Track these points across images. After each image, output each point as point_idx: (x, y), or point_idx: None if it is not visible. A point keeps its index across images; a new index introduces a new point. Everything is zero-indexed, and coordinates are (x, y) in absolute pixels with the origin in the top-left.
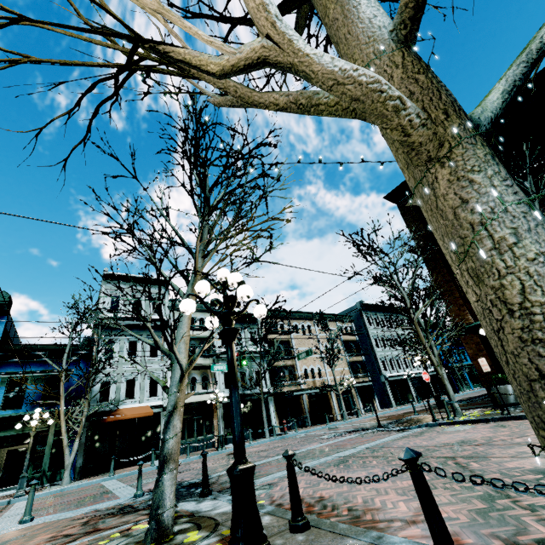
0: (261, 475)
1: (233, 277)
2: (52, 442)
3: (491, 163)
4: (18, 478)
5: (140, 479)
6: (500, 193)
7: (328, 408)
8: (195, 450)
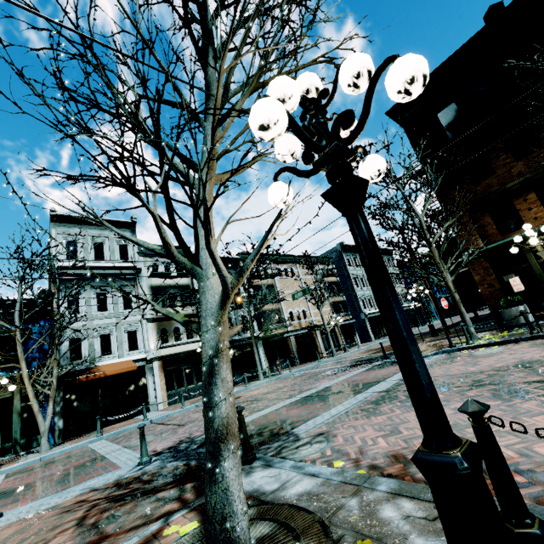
0: (296, 422)
1: (362, 56)
2: (19, 409)
3: None
4: None
5: (143, 444)
6: None
7: (314, 347)
8: (187, 399)
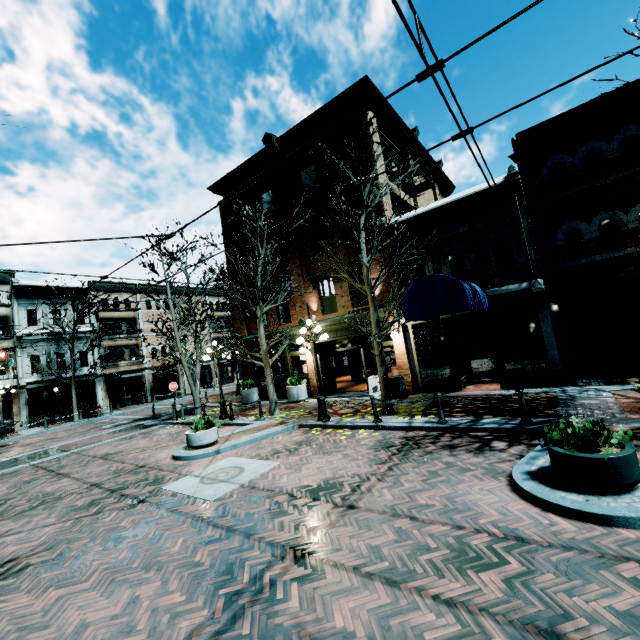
0: None
1: None
2: None
3: None
4: None
5: None
6: None
7: (178, 383)
8: None
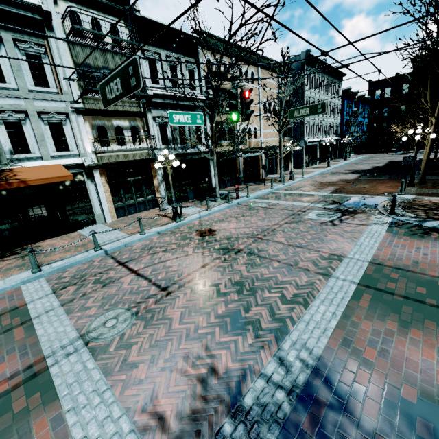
0: None
1: None
2: None
3: None
4: None
5: None
6: None
7: (256, 168)
8: (137, 212)
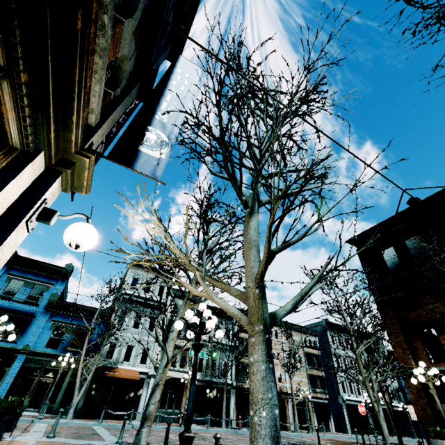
0: None
1: (206, 312)
2: (68, 381)
3: (261, 344)
4: (39, 403)
5: (122, 429)
6: (259, 356)
7: (283, 415)
8: (163, 421)
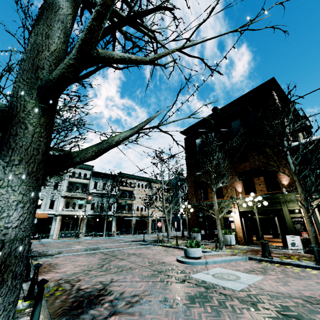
0: (62, 253)
1: None
2: None
3: None
4: None
5: None
6: None
7: (145, 227)
8: (68, 237)
